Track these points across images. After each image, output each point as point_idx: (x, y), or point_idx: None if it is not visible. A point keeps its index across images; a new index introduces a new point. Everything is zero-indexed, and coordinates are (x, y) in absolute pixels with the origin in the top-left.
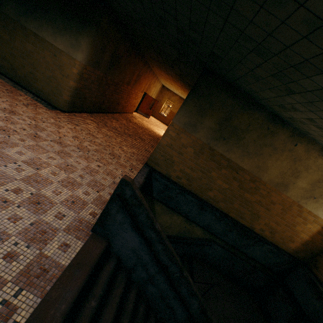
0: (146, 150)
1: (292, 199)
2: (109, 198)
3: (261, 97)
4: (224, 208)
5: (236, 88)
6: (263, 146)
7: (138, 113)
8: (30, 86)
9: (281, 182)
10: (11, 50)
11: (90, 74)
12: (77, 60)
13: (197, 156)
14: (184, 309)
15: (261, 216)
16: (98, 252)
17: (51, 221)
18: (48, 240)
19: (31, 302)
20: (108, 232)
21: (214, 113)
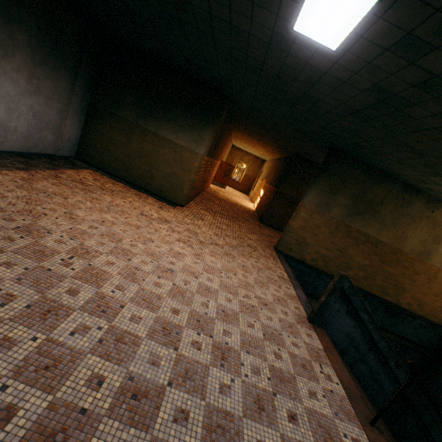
0: (260, 233)
1: (437, 266)
2: (290, 292)
3: (398, 173)
4: (366, 286)
5: (367, 164)
6: (400, 216)
7: (212, 184)
8: (146, 184)
9: (423, 250)
10: (127, 151)
11: (204, 163)
12: (199, 154)
13: (332, 235)
14: (392, 381)
15: (406, 289)
16: (327, 338)
17: (284, 317)
18: (297, 332)
19: (331, 372)
20: (325, 321)
21: (347, 190)
